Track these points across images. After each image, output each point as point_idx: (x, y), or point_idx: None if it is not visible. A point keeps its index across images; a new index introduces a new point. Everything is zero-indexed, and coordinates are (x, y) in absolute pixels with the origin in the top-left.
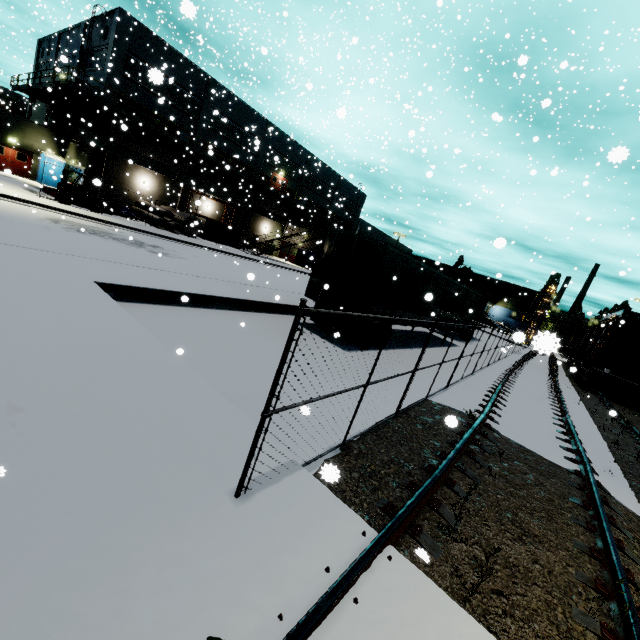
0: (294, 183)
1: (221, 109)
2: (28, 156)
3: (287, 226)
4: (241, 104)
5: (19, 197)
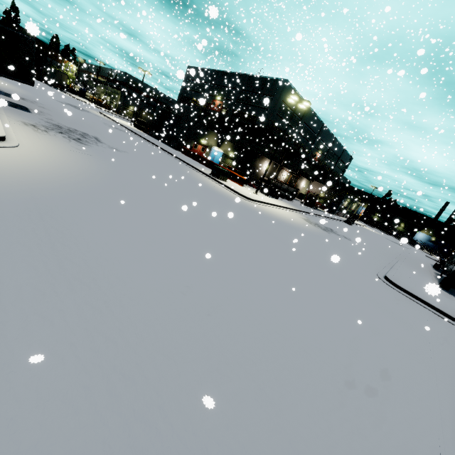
0: (322, 156)
1: (306, 121)
2: (205, 148)
3: (312, 182)
4: (315, 117)
5: (281, 205)
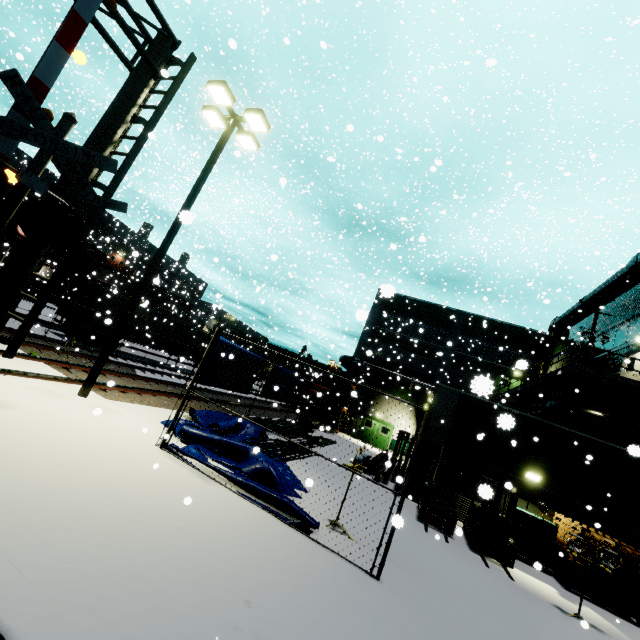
0: (133, 264)
1: None
2: None
3: None
4: None
5: None
